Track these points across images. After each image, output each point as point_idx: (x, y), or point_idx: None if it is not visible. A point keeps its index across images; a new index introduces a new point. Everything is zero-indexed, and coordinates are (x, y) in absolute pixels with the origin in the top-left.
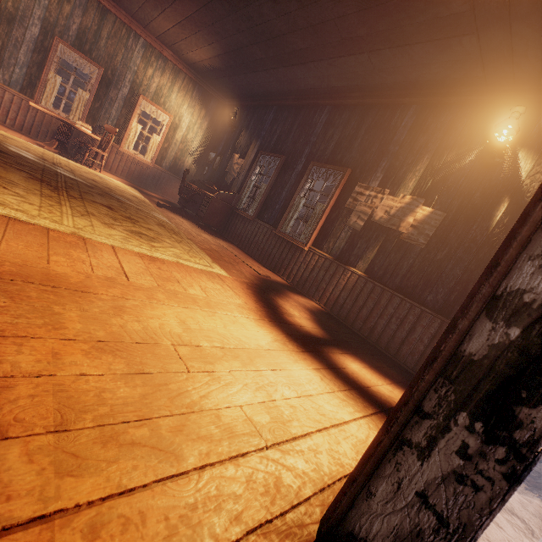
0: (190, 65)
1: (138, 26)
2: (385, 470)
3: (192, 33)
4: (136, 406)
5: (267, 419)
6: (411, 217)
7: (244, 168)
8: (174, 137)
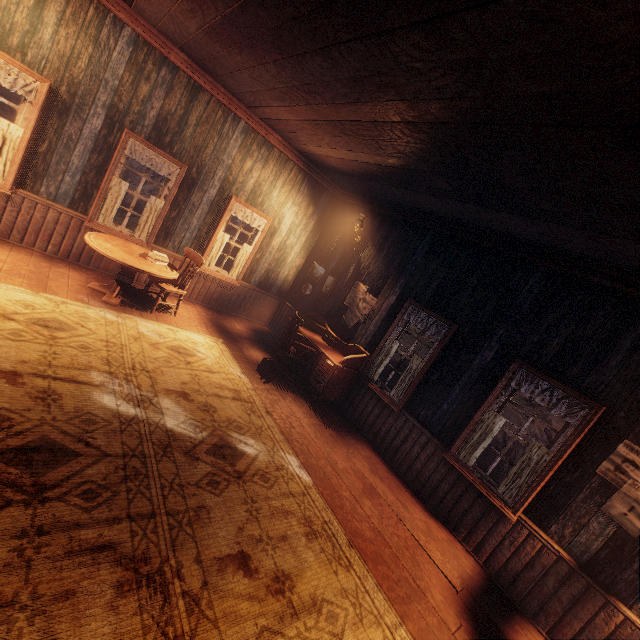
0: (304, 154)
1: (240, 106)
2: None
3: (330, 135)
4: None
5: None
6: None
7: (377, 312)
8: (270, 244)
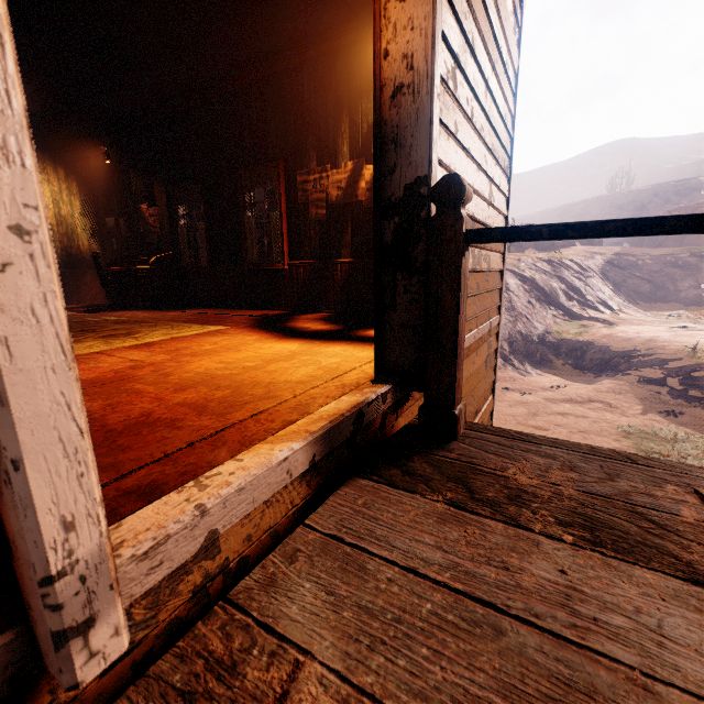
0: None
1: None
2: (385, 329)
3: None
4: (233, 394)
5: (321, 372)
6: (362, 182)
7: (163, 216)
8: None
